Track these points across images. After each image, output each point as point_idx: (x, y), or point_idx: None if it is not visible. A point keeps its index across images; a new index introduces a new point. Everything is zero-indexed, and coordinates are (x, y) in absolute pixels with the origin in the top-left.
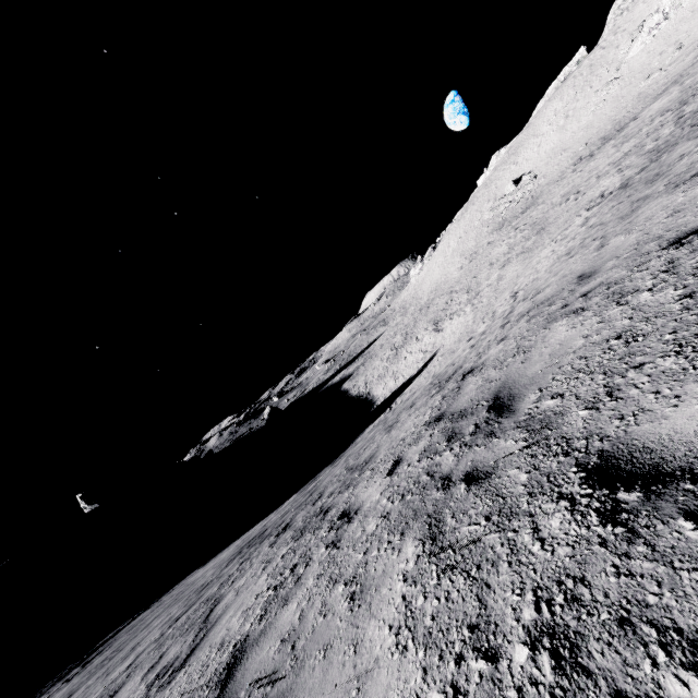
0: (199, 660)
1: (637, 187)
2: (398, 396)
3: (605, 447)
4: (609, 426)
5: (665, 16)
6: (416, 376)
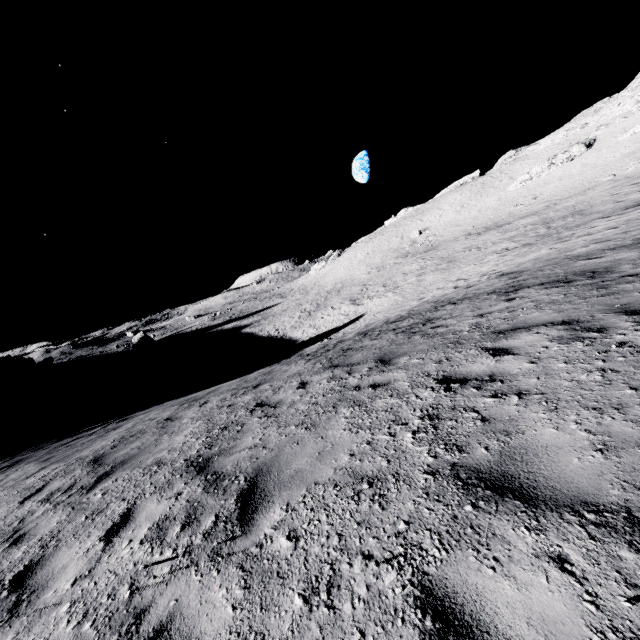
0: (458, 310)
1: (546, 242)
2: (332, 334)
3: None
4: None
5: (531, 178)
6: (347, 325)
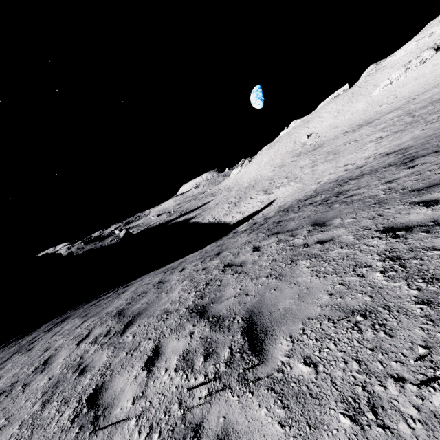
0: (364, 182)
1: (415, 127)
2: (254, 216)
3: None
4: None
5: (391, 83)
6: (264, 208)
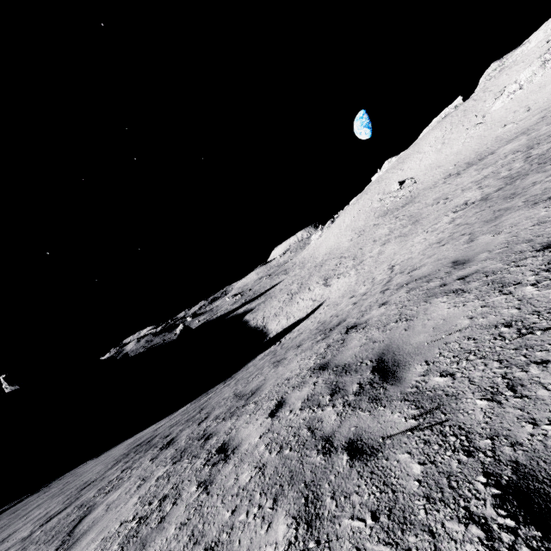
0: None
1: (496, 200)
2: (288, 333)
3: (520, 459)
4: (519, 430)
5: (520, 87)
6: (304, 319)
